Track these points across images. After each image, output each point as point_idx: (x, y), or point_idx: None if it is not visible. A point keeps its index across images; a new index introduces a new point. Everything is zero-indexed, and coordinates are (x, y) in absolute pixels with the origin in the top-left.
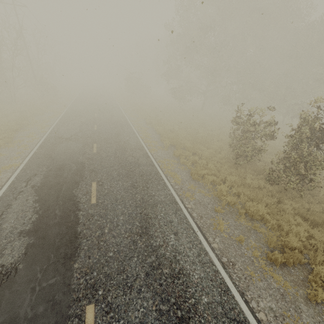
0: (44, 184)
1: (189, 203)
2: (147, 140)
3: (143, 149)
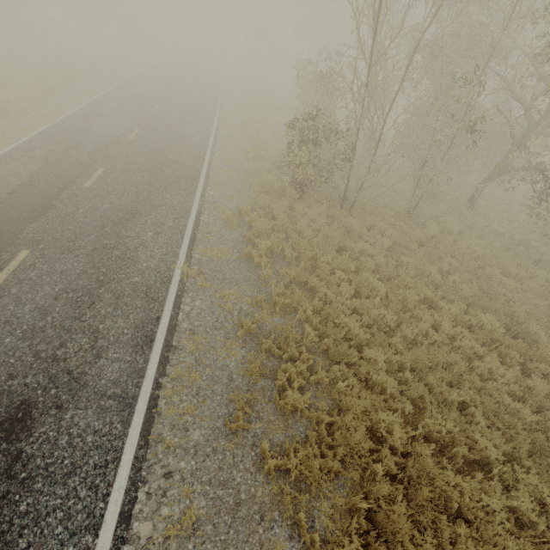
0: (124, 99)
1: (223, 131)
2: (226, 99)
3: (216, 102)
